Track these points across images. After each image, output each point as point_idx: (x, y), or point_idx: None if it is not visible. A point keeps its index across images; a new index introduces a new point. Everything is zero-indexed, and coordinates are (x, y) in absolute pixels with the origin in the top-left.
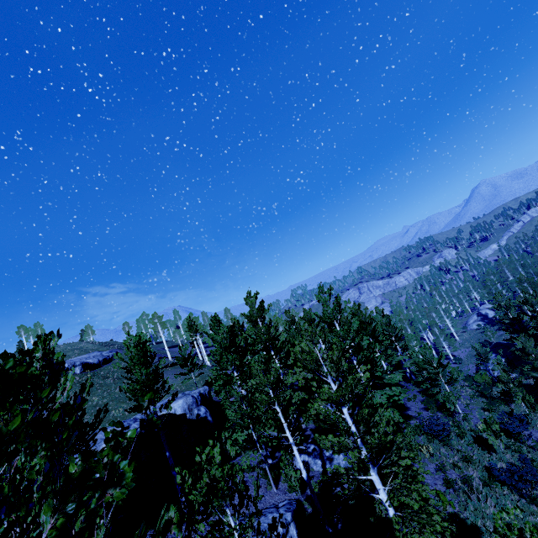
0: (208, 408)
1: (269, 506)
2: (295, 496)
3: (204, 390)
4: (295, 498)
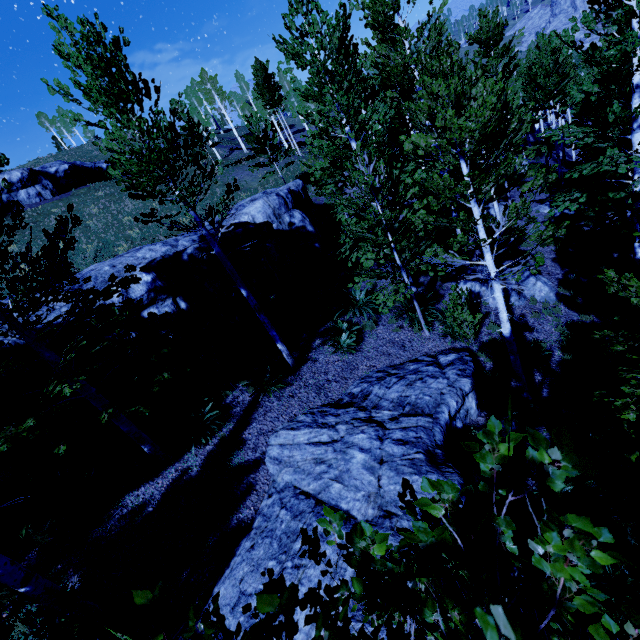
0: (306, 214)
1: (421, 358)
2: (461, 343)
3: (296, 186)
4: (462, 347)
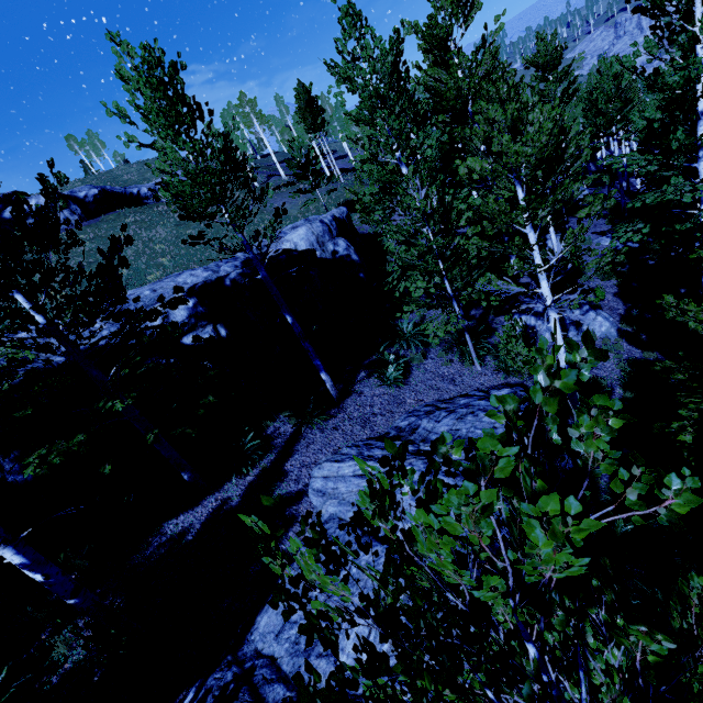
0: (351, 243)
1: (472, 393)
2: (515, 379)
3: (340, 214)
4: (515, 382)
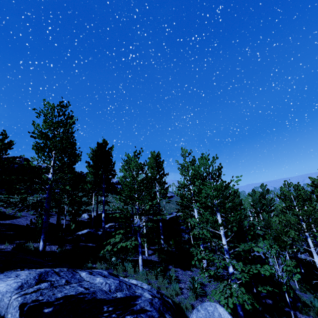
0: None
1: None
2: None
3: None
4: None
